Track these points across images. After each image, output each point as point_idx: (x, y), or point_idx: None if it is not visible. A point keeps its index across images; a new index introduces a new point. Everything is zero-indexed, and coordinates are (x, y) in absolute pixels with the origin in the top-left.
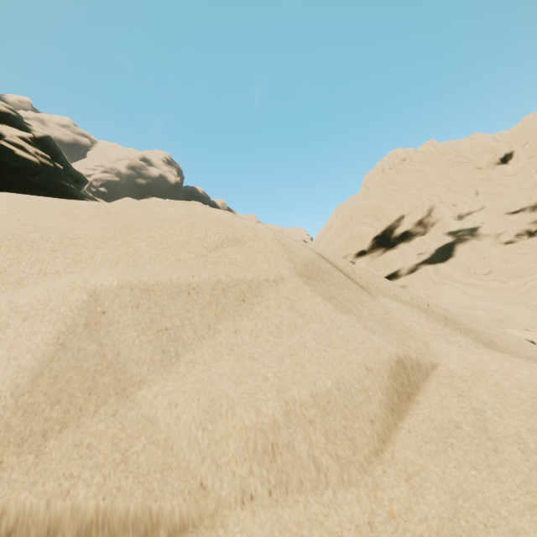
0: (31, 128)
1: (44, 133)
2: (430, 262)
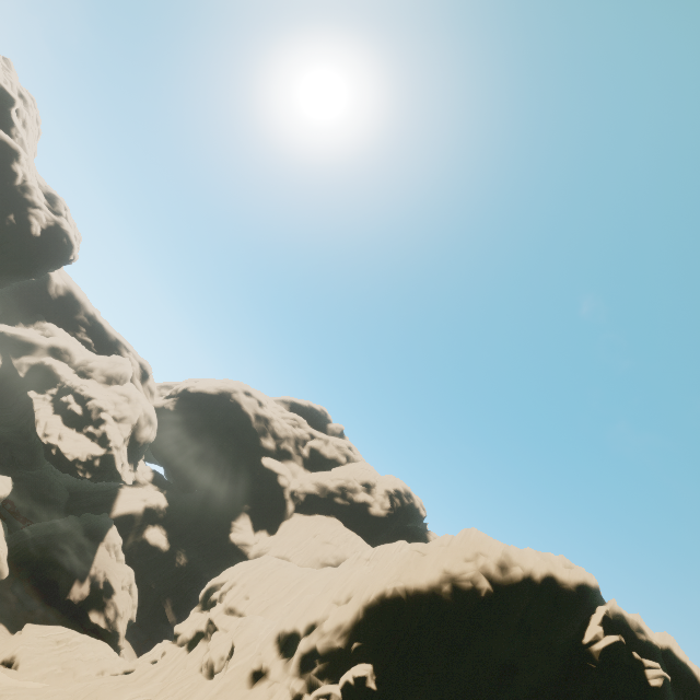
0: (113, 450)
1: (114, 452)
2: (190, 645)
